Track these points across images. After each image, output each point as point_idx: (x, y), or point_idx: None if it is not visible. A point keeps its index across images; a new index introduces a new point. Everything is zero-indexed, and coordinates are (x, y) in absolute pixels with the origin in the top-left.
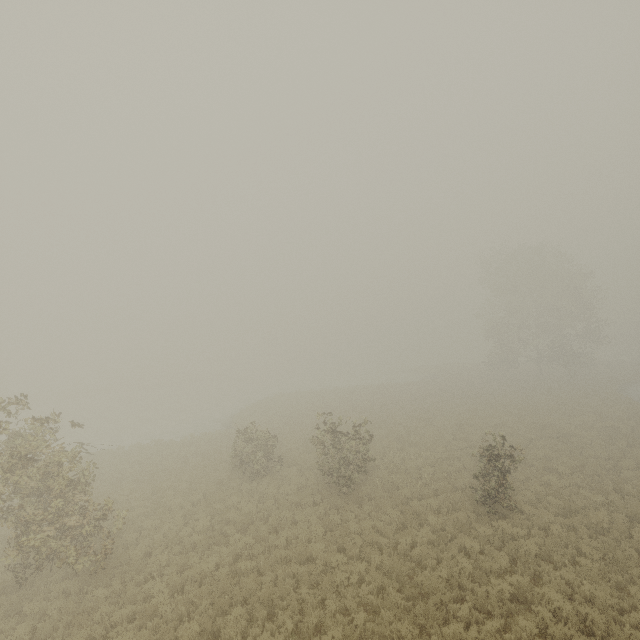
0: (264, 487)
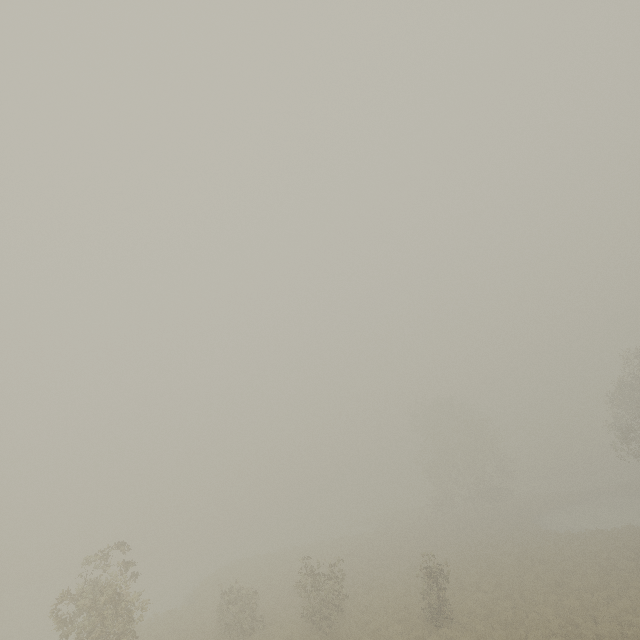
0: None
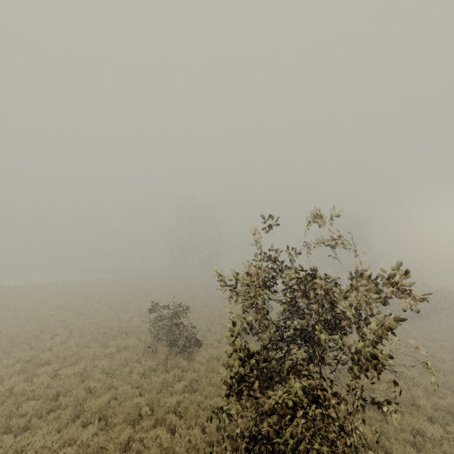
0: (215, 353)
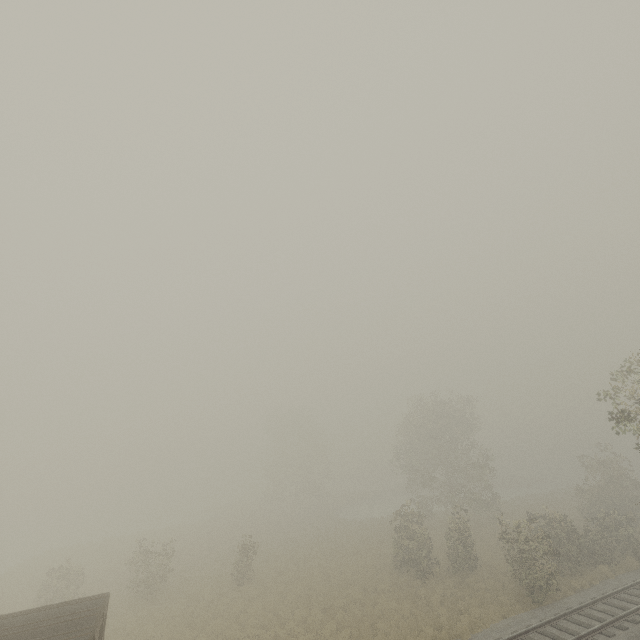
0: None
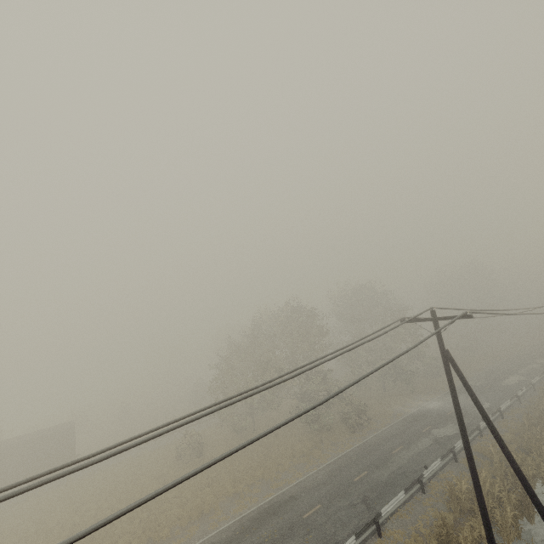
0: None
